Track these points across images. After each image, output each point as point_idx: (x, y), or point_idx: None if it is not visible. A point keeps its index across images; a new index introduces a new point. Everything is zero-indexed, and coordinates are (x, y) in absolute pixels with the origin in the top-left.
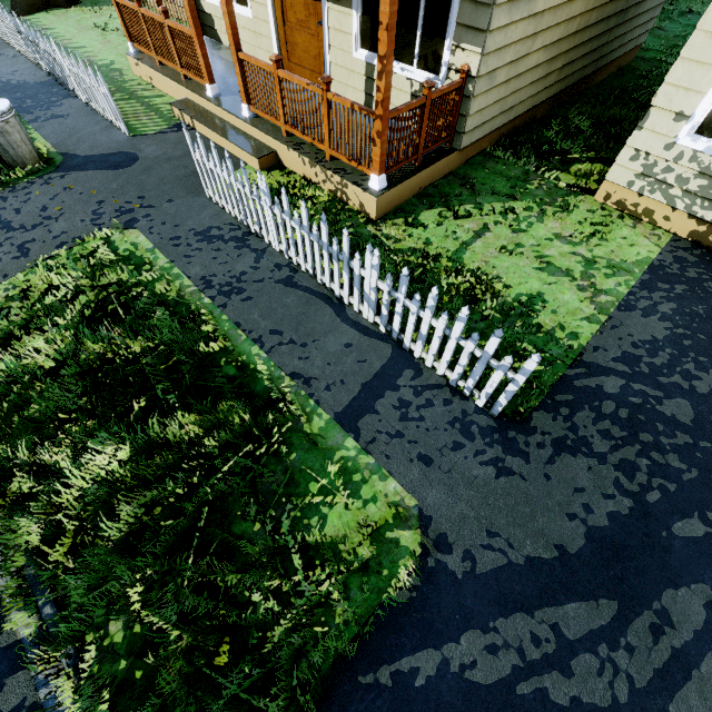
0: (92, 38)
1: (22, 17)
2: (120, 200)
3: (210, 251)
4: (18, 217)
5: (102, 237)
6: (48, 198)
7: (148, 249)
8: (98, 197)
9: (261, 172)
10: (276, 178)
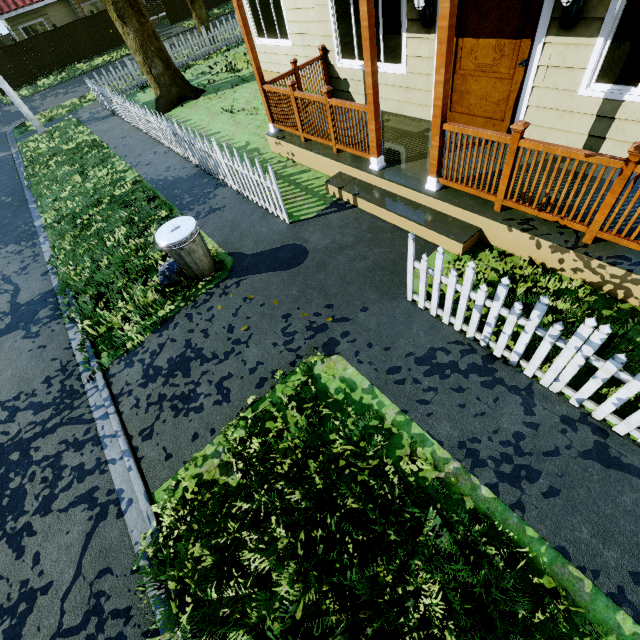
0: (224, 122)
1: (164, 115)
2: (307, 312)
3: (450, 393)
4: (207, 342)
5: (303, 369)
6: (231, 314)
7: (365, 389)
8: (282, 309)
9: (462, 257)
10: (488, 264)
